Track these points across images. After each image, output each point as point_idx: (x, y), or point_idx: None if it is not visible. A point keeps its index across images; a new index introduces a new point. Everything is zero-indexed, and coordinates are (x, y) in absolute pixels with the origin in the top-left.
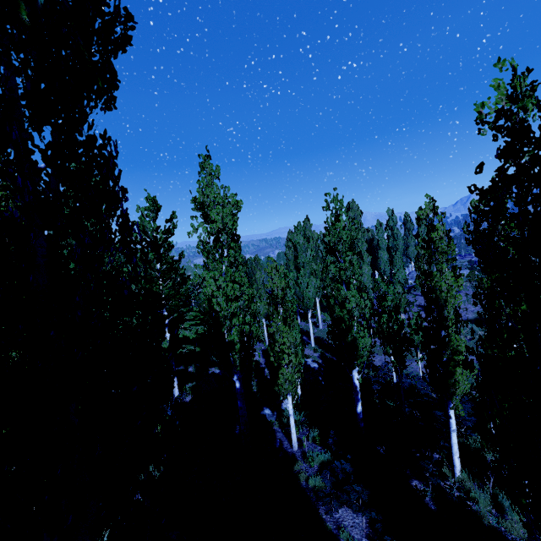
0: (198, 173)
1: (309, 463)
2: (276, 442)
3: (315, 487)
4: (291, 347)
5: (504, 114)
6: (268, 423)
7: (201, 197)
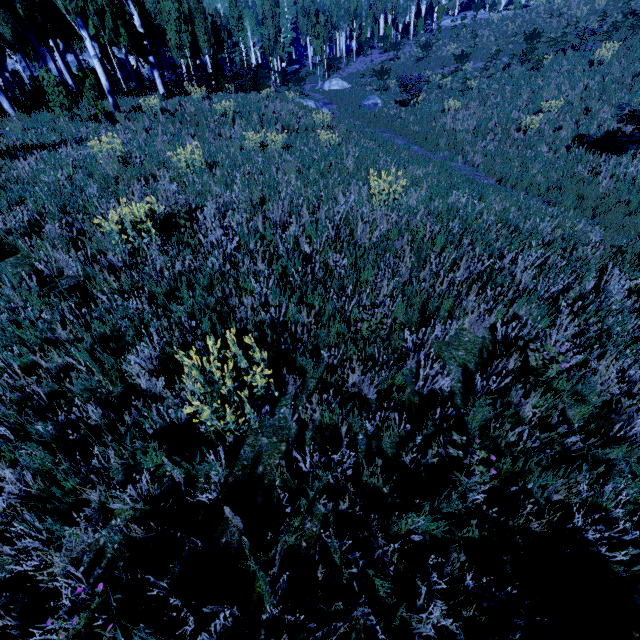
0: None
1: None
2: None
3: None
4: None
5: None
6: None
7: None
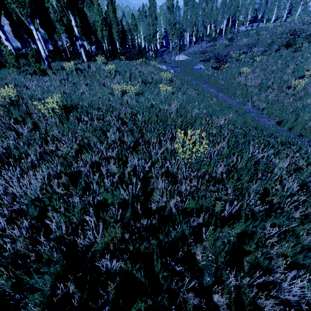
0: None
1: None
2: None
3: None
4: None
5: None
6: None
7: None
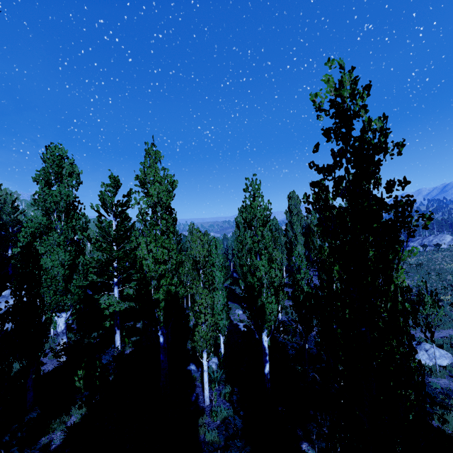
0: (144, 157)
1: (213, 418)
2: (192, 396)
3: (211, 441)
4: (208, 308)
5: (336, 104)
6: (191, 378)
7: (143, 175)
